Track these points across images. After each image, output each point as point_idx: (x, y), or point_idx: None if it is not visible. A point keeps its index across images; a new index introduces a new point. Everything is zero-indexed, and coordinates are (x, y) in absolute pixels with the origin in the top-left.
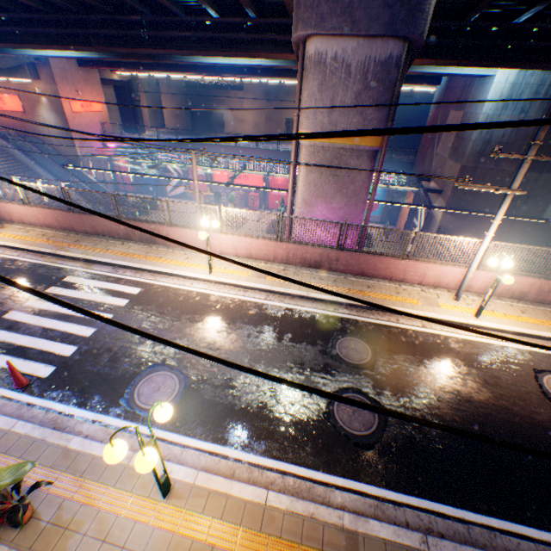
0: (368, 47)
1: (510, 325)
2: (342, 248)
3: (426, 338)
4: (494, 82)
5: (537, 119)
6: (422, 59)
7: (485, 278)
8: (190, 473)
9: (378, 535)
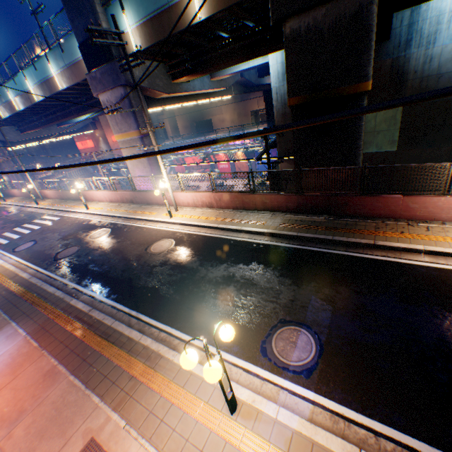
0: (114, 93)
1: (182, 220)
2: (134, 190)
3: (137, 229)
4: (270, 65)
5: None
6: (180, 79)
7: (191, 197)
8: (4, 262)
9: (23, 276)
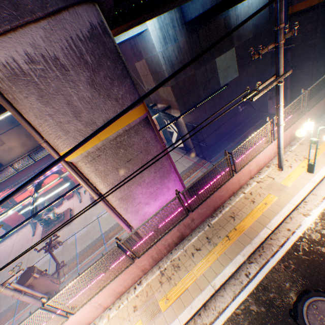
0: (59, 28)
1: None
2: (191, 210)
3: None
4: (150, 32)
5: (184, 40)
6: None
7: None
8: None
9: None
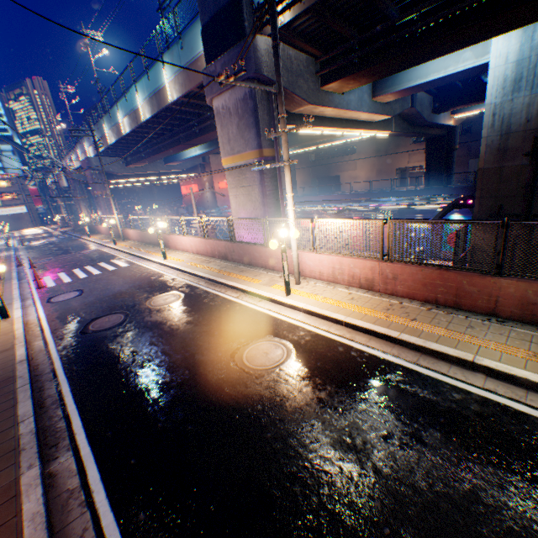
0: (234, 94)
1: (308, 304)
2: (232, 240)
3: (223, 303)
4: (490, 68)
5: None
6: (333, 82)
7: (328, 262)
8: (20, 316)
9: (17, 352)
